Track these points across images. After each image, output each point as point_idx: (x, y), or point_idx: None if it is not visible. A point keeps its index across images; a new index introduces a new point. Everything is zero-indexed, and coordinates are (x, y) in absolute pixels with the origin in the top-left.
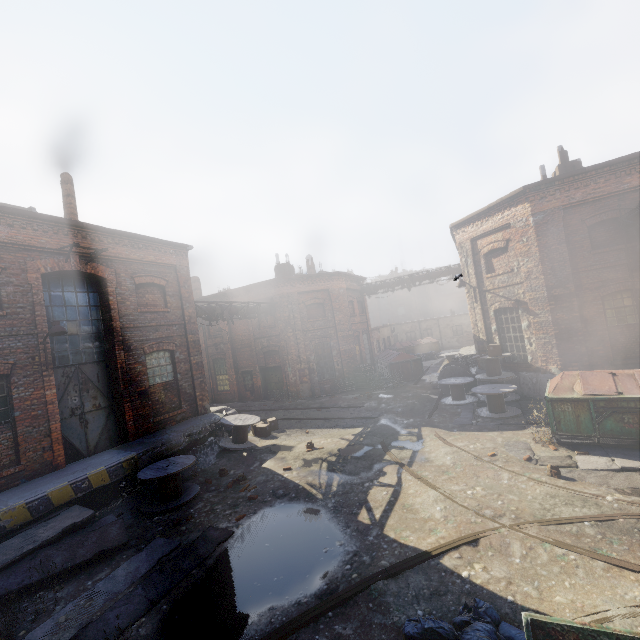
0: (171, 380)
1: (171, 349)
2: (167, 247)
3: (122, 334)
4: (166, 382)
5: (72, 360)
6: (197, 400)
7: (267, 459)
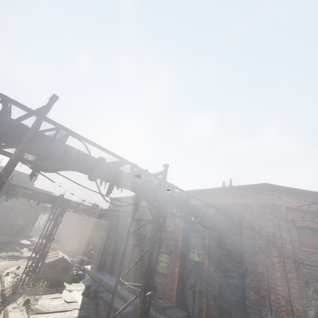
0: (22, 224)
1: (27, 216)
2: (44, 191)
3: (16, 209)
4: (20, 224)
5: (2, 211)
6: (26, 233)
7: (12, 251)
